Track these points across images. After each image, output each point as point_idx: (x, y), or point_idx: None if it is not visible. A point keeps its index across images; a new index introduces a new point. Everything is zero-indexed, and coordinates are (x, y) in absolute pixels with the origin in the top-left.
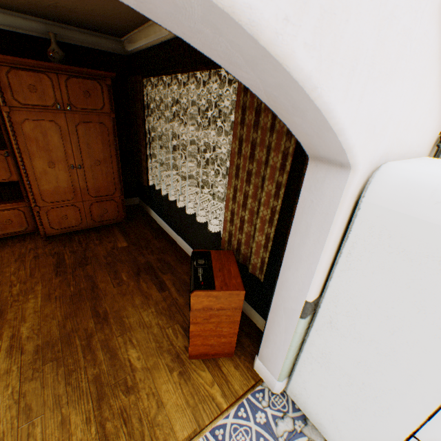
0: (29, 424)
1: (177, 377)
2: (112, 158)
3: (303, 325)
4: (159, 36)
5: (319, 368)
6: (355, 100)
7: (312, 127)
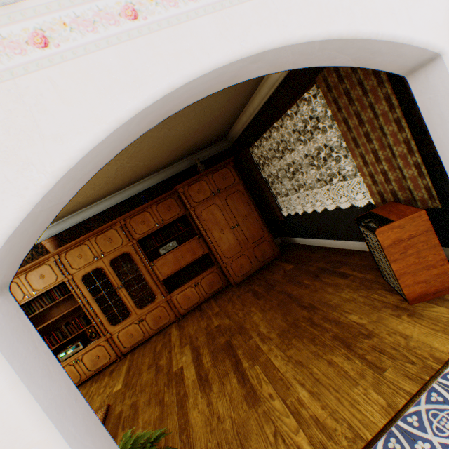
0: (306, 368)
1: (407, 318)
2: (252, 210)
3: None
4: (249, 116)
5: None
6: (406, 23)
7: (390, 55)
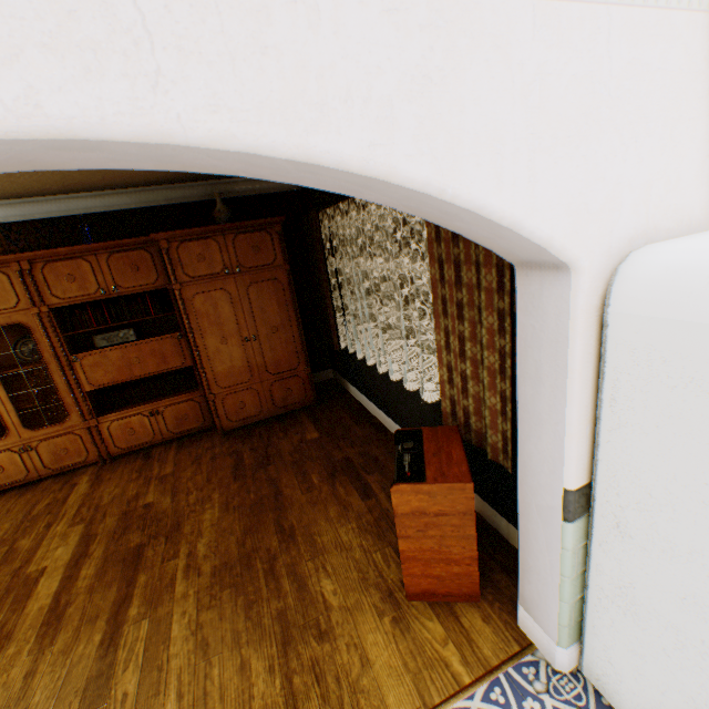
0: (207, 663)
1: (389, 625)
2: (291, 320)
3: (574, 535)
4: None
5: (622, 619)
6: (523, 184)
7: (481, 228)
